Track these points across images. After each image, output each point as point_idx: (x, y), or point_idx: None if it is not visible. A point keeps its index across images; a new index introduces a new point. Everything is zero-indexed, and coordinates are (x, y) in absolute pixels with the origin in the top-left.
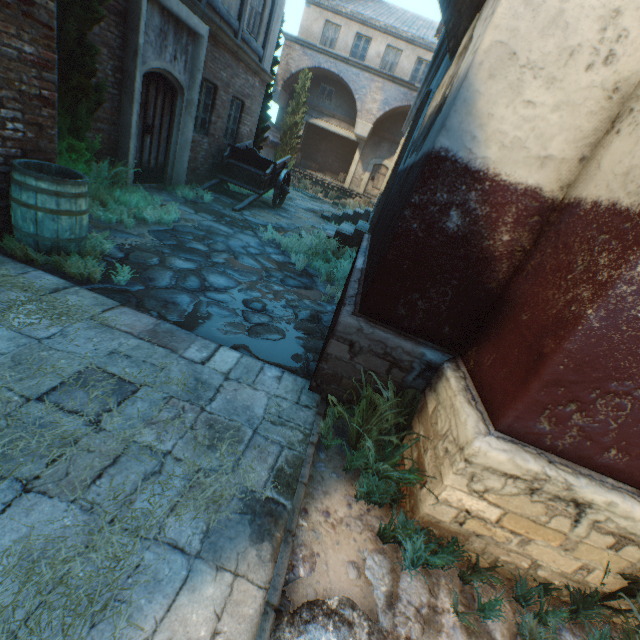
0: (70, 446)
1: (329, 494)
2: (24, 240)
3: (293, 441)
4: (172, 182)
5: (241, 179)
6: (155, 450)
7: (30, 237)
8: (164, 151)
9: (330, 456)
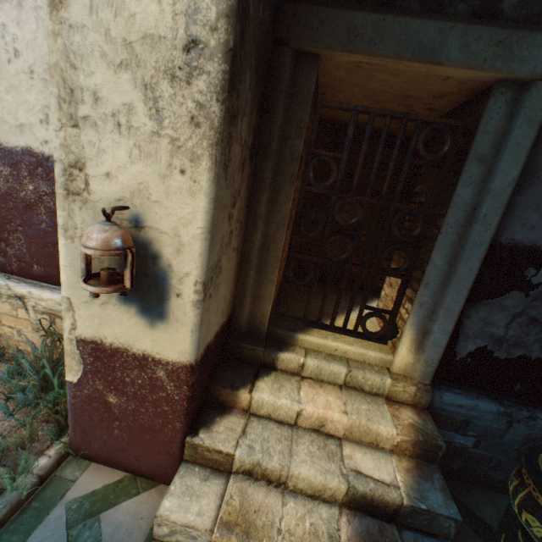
0: None
1: None
2: None
3: None
4: None
5: None
6: None
7: None
8: None
9: None
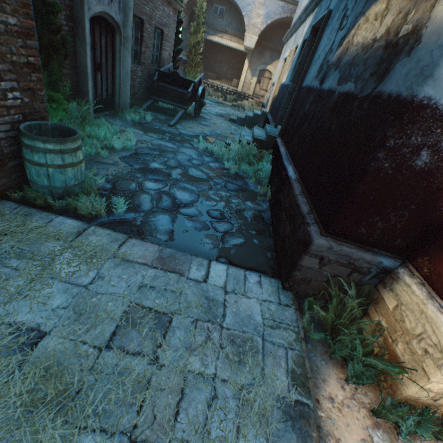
0: (146, 388)
1: (326, 381)
2: (40, 191)
3: (290, 341)
4: (120, 108)
5: (169, 98)
6: (205, 376)
7: (45, 188)
8: (111, 83)
9: (314, 345)
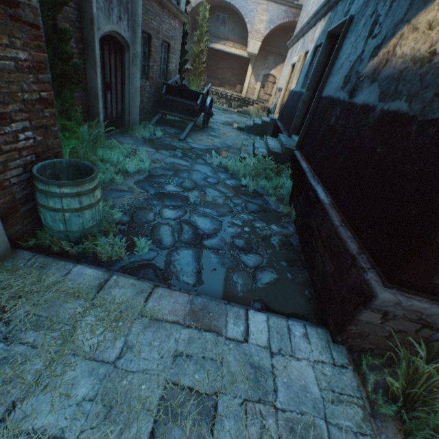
0: None
1: None
2: (56, 236)
3: (358, 422)
4: (130, 125)
5: (177, 110)
6: None
7: (61, 233)
8: (120, 101)
9: (383, 420)
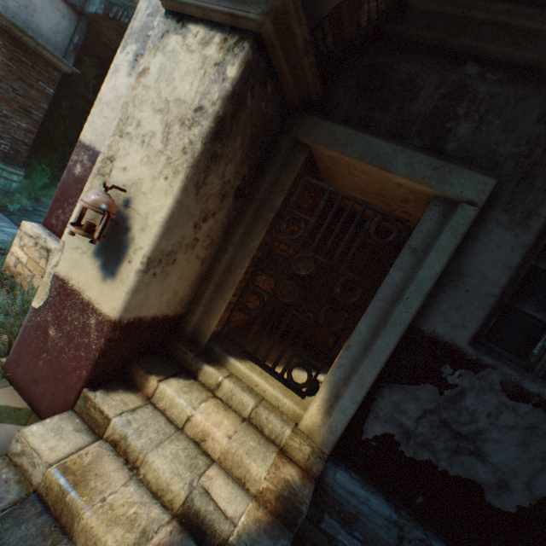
0: None
1: None
2: None
3: None
4: None
5: None
6: None
7: None
8: None
9: None
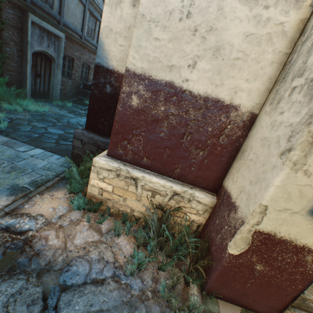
0: None
1: (58, 191)
2: None
3: (49, 174)
4: (53, 98)
5: (88, 97)
6: None
7: None
8: (48, 85)
9: (68, 182)
